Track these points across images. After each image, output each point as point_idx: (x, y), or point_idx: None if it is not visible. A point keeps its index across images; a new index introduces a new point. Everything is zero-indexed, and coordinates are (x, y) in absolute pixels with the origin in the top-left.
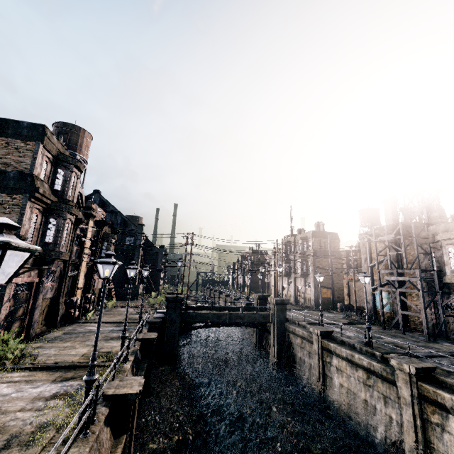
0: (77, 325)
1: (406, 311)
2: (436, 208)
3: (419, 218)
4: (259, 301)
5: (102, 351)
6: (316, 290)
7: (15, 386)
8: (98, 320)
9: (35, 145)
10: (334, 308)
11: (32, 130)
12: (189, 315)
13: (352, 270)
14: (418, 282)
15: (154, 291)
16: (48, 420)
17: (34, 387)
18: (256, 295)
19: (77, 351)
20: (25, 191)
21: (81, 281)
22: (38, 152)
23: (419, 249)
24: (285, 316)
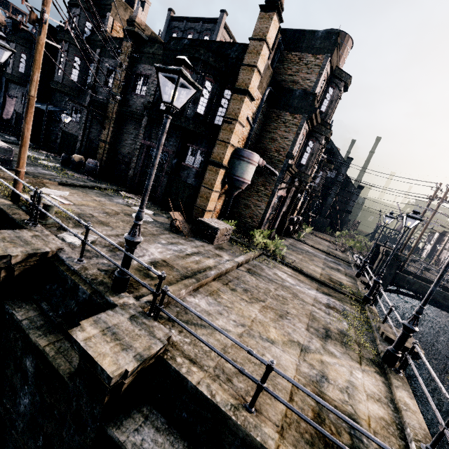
0: (293, 240)
1: None
2: None
3: None
4: None
5: (334, 278)
6: None
7: (293, 280)
8: (439, 277)
9: (324, 58)
10: None
11: (325, 41)
12: (404, 278)
13: None
14: None
15: (339, 231)
16: (342, 329)
17: (307, 288)
18: None
19: (313, 268)
20: (305, 111)
21: (299, 203)
22: (325, 67)
23: None
24: None
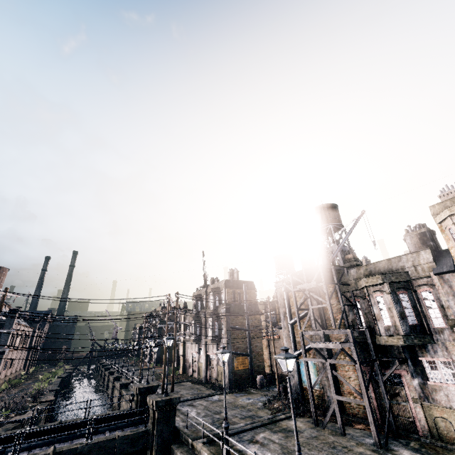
0: None
1: (339, 388)
2: (349, 249)
3: (333, 262)
4: (140, 397)
5: None
6: (230, 361)
7: None
8: None
9: None
10: (253, 383)
11: None
12: None
13: (271, 330)
14: (353, 349)
15: None
16: None
17: None
18: (136, 388)
19: None
20: None
21: None
22: None
23: (342, 299)
24: (172, 429)
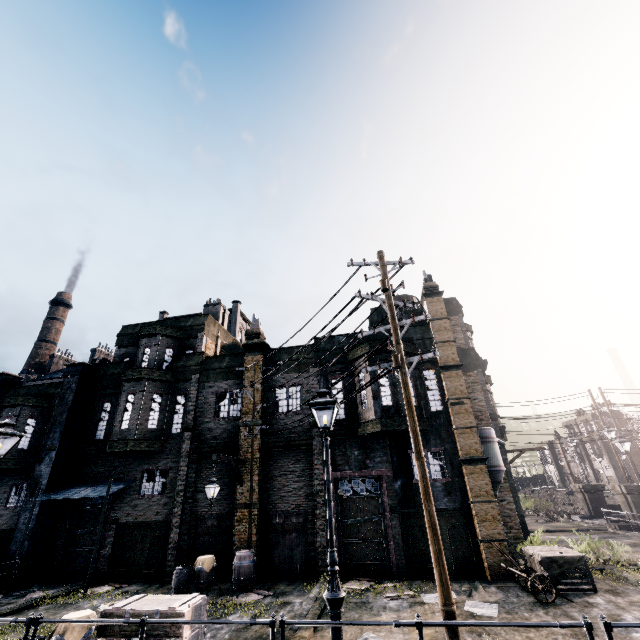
0: None
1: None
2: None
3: None
4: None
5: None
6: None
7: None
8: None
9: (457, 318)
10: None
11: (448, 306)
12: None
13: None
14: None
15: None
16: None
17: None
18: None
19: None
20: (475, 366)
21: None
22: (463, 324)
23: None
24: None
